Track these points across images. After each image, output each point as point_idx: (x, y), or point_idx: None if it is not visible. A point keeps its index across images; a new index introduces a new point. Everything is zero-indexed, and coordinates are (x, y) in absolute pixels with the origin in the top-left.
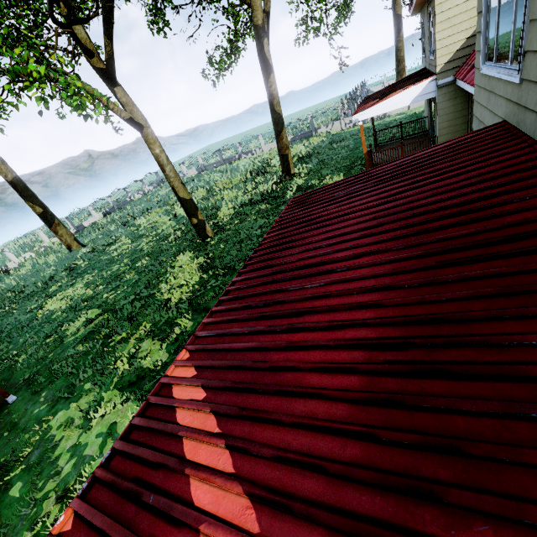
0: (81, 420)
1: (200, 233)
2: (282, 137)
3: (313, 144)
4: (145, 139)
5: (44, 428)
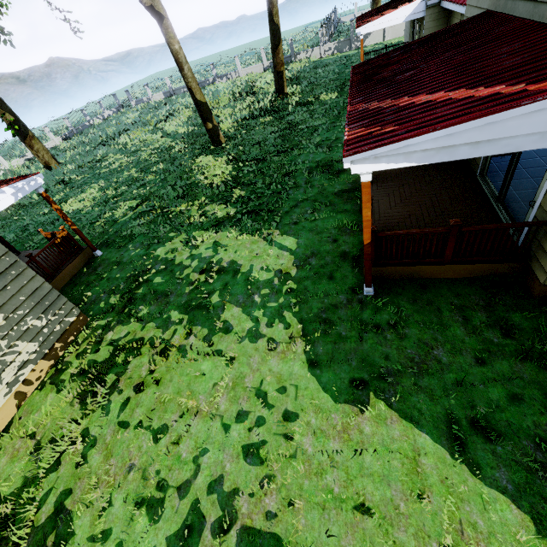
0: (184, 247)
1: (215, 139)
2: (278, 51)
3: (297, 68)
4: (165, 32)
5: (152, 257)
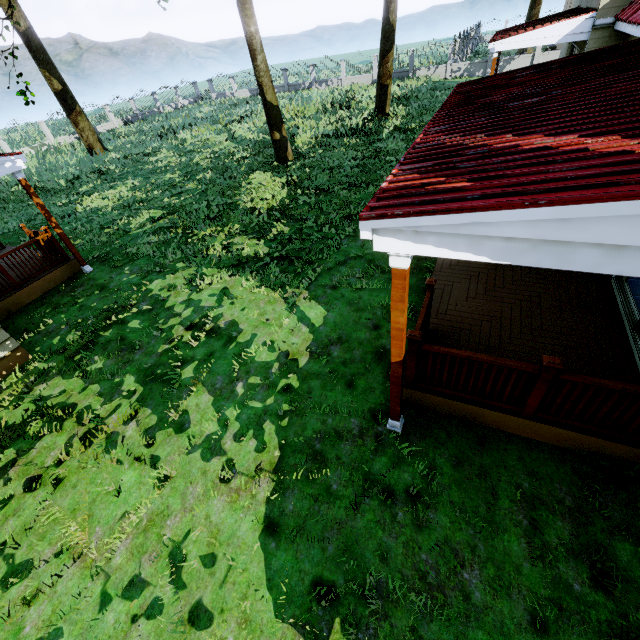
0: (186, 286)
1: (280, 154)
2: (388, 59)
3: (411, 86)
4: (241, 8)
5: (143, 290)
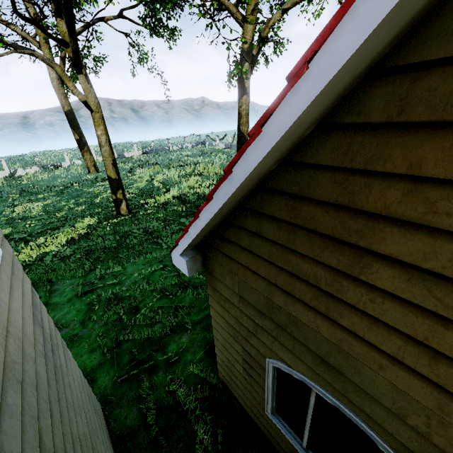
0: None
1: (116, 208)
2: None
3: None
4: (93, 121)
5: None
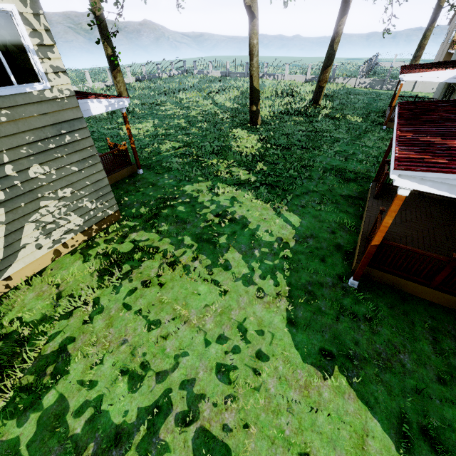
0: (208, 192)
1: (253, 119)
2: (327, 71)
3: (333, 89)
4: (251, 28)
5: (181, 189)
